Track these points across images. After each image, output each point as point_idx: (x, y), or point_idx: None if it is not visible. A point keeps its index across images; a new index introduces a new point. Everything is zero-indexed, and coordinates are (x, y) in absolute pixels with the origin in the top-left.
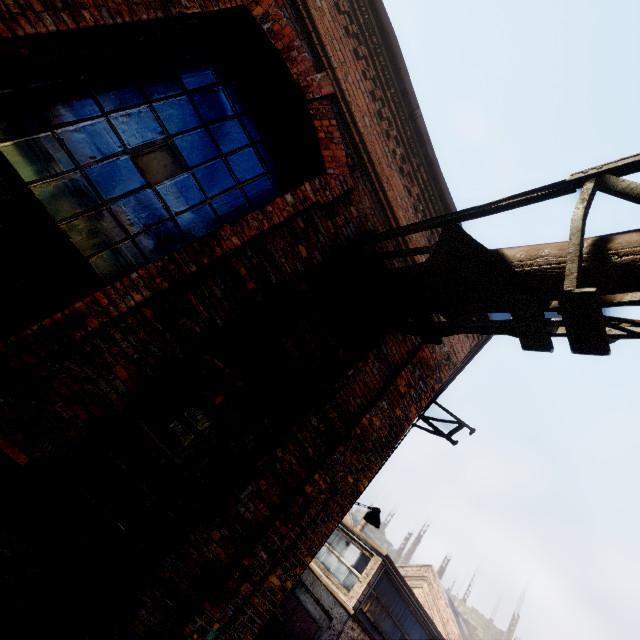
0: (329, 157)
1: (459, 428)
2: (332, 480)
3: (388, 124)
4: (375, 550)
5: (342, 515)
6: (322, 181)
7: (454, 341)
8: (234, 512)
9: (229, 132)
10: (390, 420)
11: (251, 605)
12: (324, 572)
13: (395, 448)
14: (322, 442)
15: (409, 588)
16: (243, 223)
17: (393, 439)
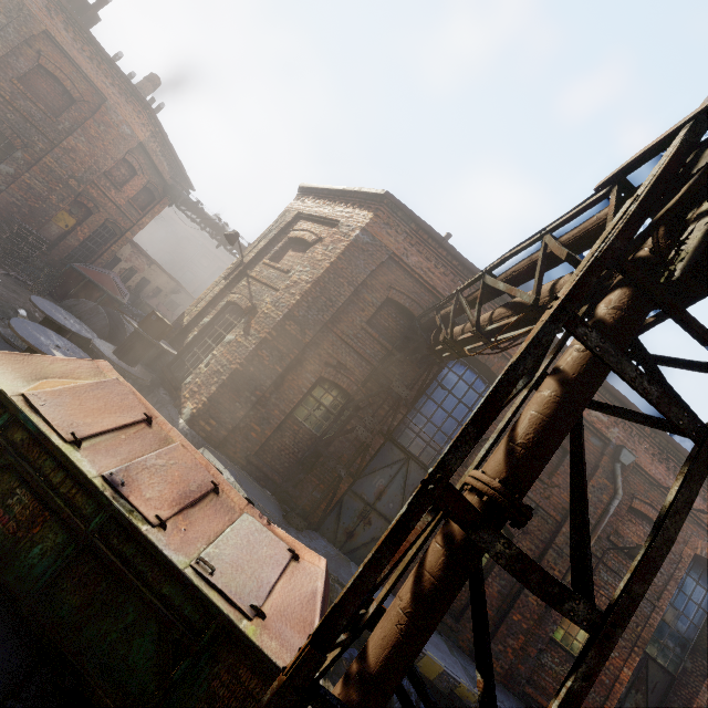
0: None
1: None
2: None
3: None
4: None
5: None
6: None
7: None
8: None
9: (687, 585)
10: None
11: None
12: None
13: None
14: None
15: None
16: None
17: None
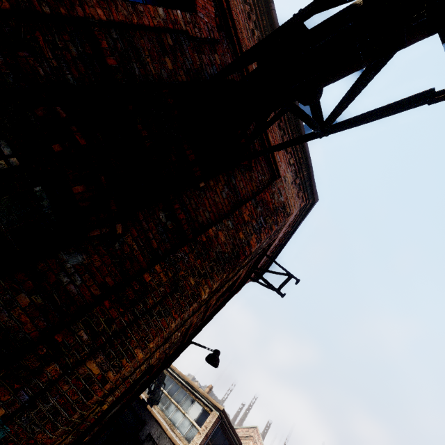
0: (201, 4)
1: (287, 280)
2: (174, 276)
3: (250, 10)
4: (214, 406)
5: (180, 314)
6: (193, 18)
7: (289, 195)
8: (54, 280)
9: None
10: (234, 240)
11: (57, 392)
12: (170, 427)
13: (236, 273)
14: (168, 239)
15: (239, 439)
16: (111, 3)
17: (235, 257)
